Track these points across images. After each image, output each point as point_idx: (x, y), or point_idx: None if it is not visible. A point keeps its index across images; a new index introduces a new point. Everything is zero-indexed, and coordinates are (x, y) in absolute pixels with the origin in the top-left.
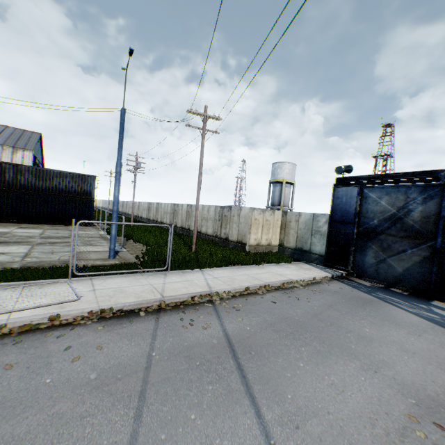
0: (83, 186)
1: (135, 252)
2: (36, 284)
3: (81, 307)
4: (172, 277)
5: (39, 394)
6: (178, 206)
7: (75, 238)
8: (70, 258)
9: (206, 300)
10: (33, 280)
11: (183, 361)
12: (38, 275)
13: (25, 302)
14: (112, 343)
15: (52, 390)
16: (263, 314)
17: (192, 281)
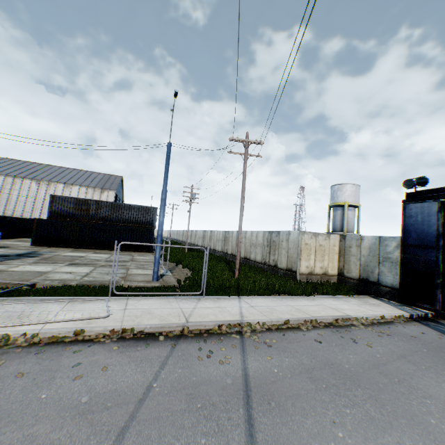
0: (146, 217)
1: (180, 276)
2: (80, 299)
3: (105, 324)
4: (204, 303)
5: (28, 409)
6: (228, 233)
7: (132, 262)
8: (119, 279)
9: (235, 331)
10: (81, 296)
11: (183, 399)
12: (86, 292)
13: (63, 314)
14: (119, 365)
15: (41, 407)
16: (300, 355)
17: (224, 308)
